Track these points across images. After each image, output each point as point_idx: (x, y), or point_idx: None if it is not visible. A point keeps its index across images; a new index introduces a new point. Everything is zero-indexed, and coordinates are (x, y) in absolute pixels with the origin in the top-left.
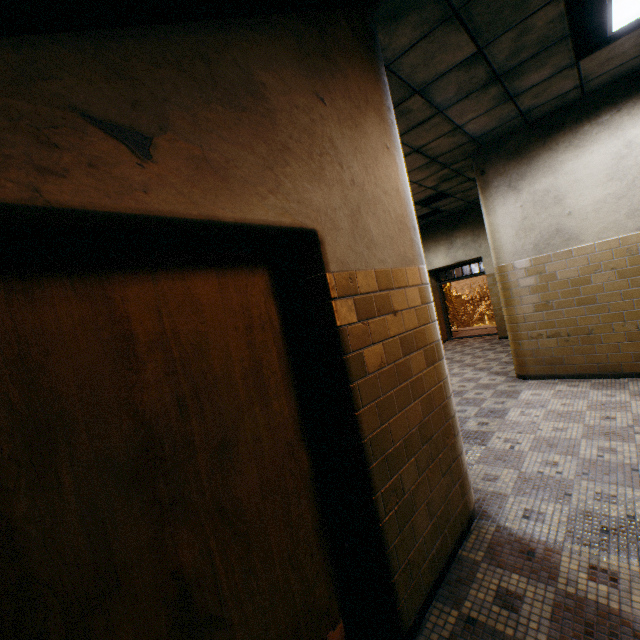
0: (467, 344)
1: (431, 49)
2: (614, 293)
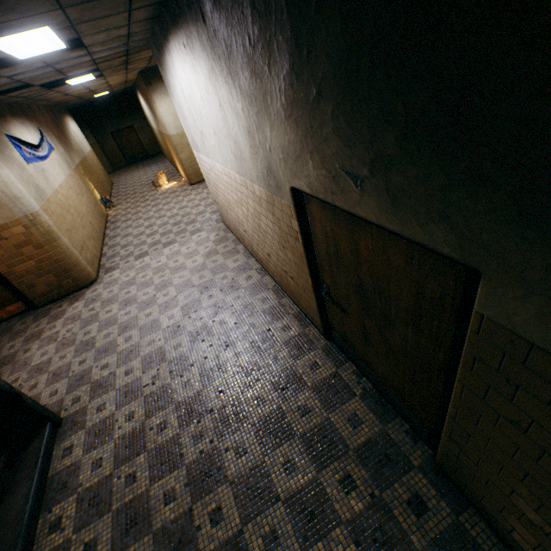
0: None
1: None
2: (218, 191)
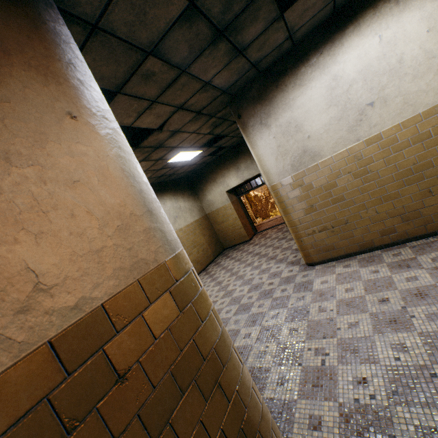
0: (268, 236)
1: (137, 1)
2: (355, 190)
